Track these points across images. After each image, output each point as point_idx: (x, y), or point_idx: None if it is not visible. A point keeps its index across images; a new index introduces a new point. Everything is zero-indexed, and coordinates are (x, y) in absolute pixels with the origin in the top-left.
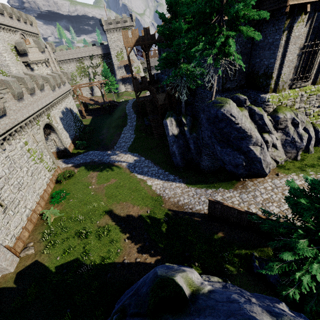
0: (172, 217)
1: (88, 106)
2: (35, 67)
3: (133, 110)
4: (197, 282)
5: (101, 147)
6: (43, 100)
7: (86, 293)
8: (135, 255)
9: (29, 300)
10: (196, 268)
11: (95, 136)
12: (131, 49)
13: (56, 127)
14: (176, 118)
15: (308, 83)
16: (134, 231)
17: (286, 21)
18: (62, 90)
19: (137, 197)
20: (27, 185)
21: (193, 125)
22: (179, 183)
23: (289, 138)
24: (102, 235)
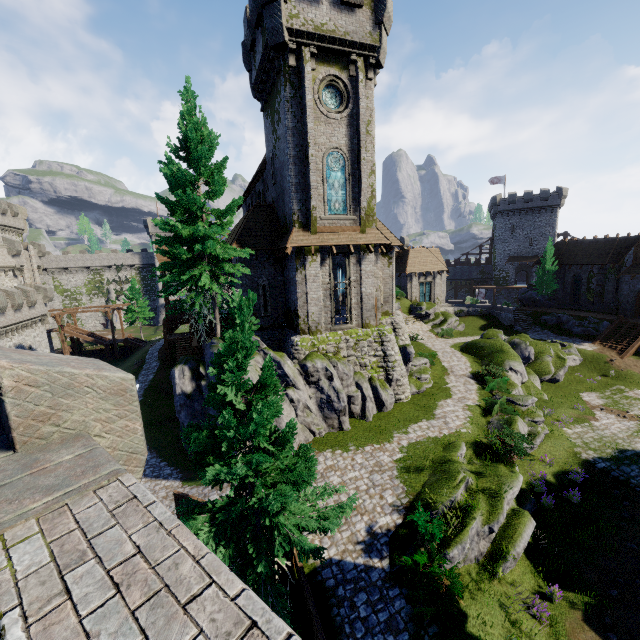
0: None
1: (85, 346)
2: None
3: (159, 355)
4: None
5: None
6: None
7: None
8: None
9: None
10: None
11: None
12: None
13: None
14: (193, 366)
15: (353, 326)
16: None
17: (297, 260)
18: (22, 315)
19: None
20: None
21: None
22: (173, 480)
23: (325, 395)
24: None
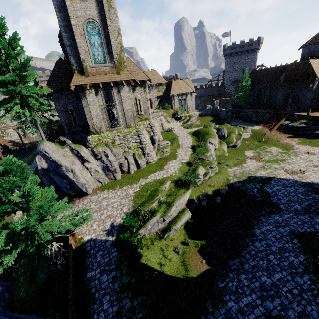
0: None
1: (11, 147)
2: None
3: None
4: None
5: None
6: None
7: None
8: None
9: None
10: None
11: None
12: None
13: None
14: None
15: (121, 127)
16: None
17: (80, 93)
18: None
19: None
20: None
21: None
22: None
23: (105, 164)
24: None
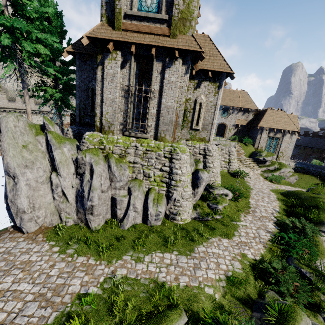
0: None
1: None
2: None
3: None
4: None
5: None
6: None
7: None
8: None
9: None
10: None
11: None
12: None
13: None
14: None
15: (147, 136)
16: None
17: (98, 56)
18: None
19: None
20: None
21: None
22: None
23: (81, 189)
24: None
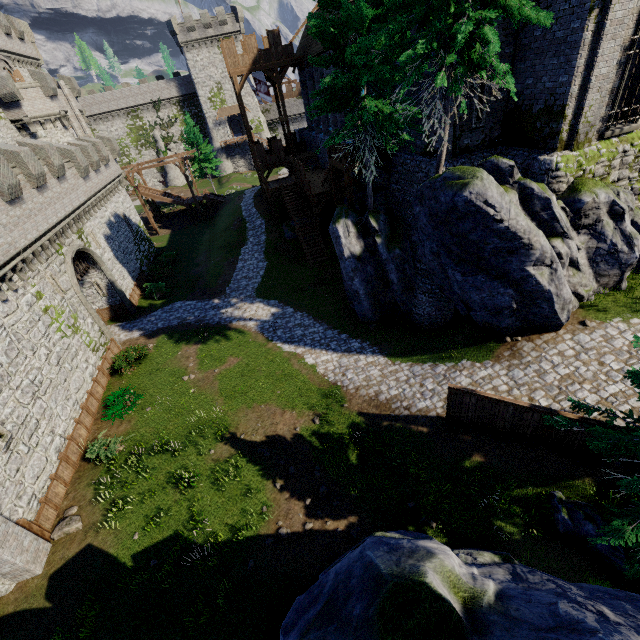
0: (369, 429)
1: (161, 209)
2: (39, 132)
3: (258, 211)
4: (464, 576)
5: (198, 293)
6: (65, 200)
7: (206, 608)
8: (301, 515)
9: (84, 634)
10: (435, 532)
11: (183, 270)
12: (244, 80)
13: (99, 256)
14: (355, 219)
15: (637, 126)
16: (291, 464)
17: None
18: (103, 177)
19: (289, 392)
20: (50, 386)
21: (393, 232)
22: (373, 355)
23: (605, 244)
24: (225, 478)
